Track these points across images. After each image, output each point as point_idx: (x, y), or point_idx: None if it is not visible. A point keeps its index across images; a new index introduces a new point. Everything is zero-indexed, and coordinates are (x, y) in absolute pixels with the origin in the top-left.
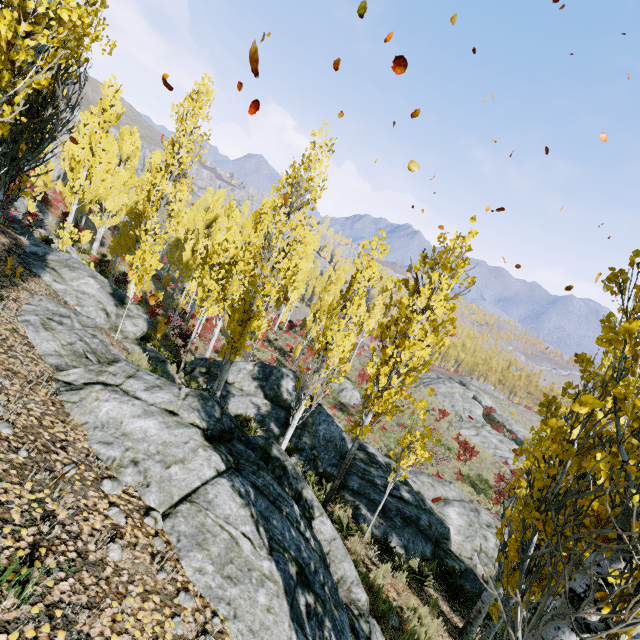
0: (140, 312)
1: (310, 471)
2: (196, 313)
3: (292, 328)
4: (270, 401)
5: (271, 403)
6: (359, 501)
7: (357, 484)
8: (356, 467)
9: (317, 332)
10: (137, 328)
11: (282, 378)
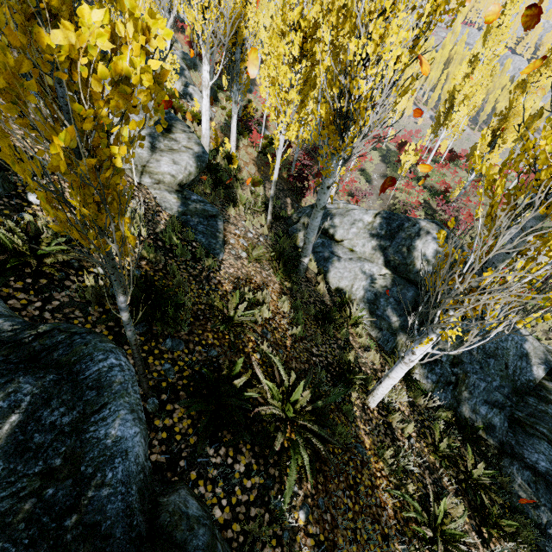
0: (191, 143)
1: (442, 412)
2: (274, 138)
3: (452, 160)
4: (392, 270)
5: (393, 274)
6: (549, 511)
7: (547, 462)
8: (548, 422)
9: (493, 161)
10: (177, 167)
11: (417, 236)
